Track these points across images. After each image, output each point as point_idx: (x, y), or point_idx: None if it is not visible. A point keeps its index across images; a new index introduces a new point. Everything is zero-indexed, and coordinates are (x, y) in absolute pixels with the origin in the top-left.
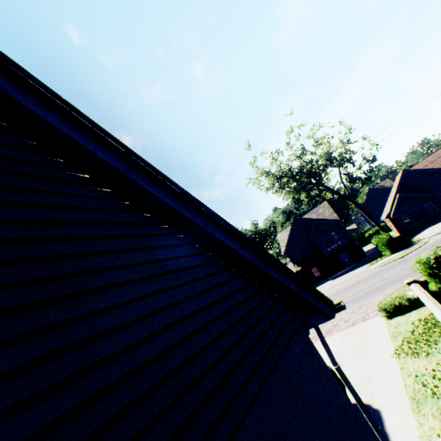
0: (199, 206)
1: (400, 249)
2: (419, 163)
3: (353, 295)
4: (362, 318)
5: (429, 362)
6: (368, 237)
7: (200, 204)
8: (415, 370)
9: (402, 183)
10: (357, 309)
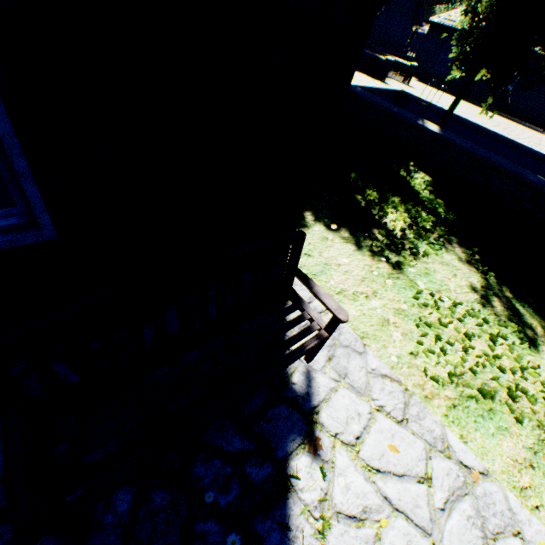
0: None
1: None
2: None
3: None
4: None
5: None
6: None
7: None
8: None
9: None
10: None
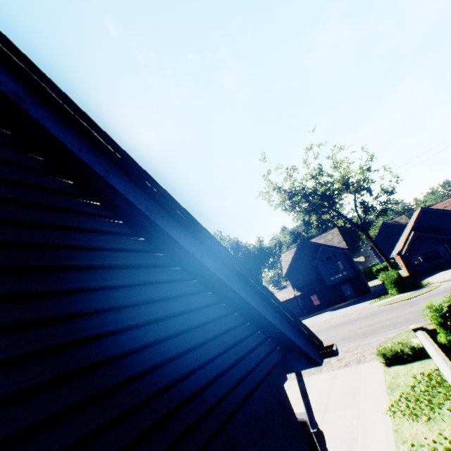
0: (144, 180)
1: (408, 289)
2: (439, 203)
3: (350, 332)
4: (357, 360)
5: (430, 429)
6: (376, 272)
7: (148, 179)
8: (411, 436)
9: (418, 221)
10: (354, 348)
